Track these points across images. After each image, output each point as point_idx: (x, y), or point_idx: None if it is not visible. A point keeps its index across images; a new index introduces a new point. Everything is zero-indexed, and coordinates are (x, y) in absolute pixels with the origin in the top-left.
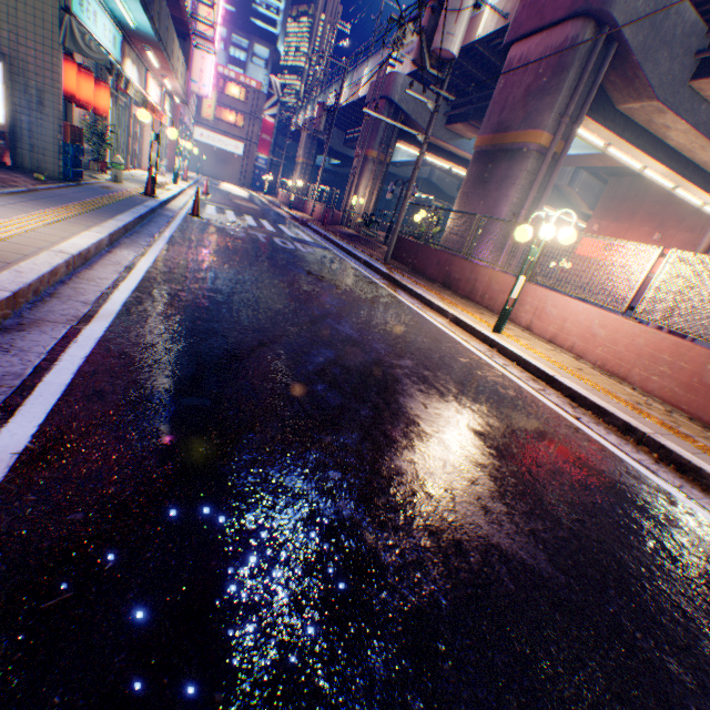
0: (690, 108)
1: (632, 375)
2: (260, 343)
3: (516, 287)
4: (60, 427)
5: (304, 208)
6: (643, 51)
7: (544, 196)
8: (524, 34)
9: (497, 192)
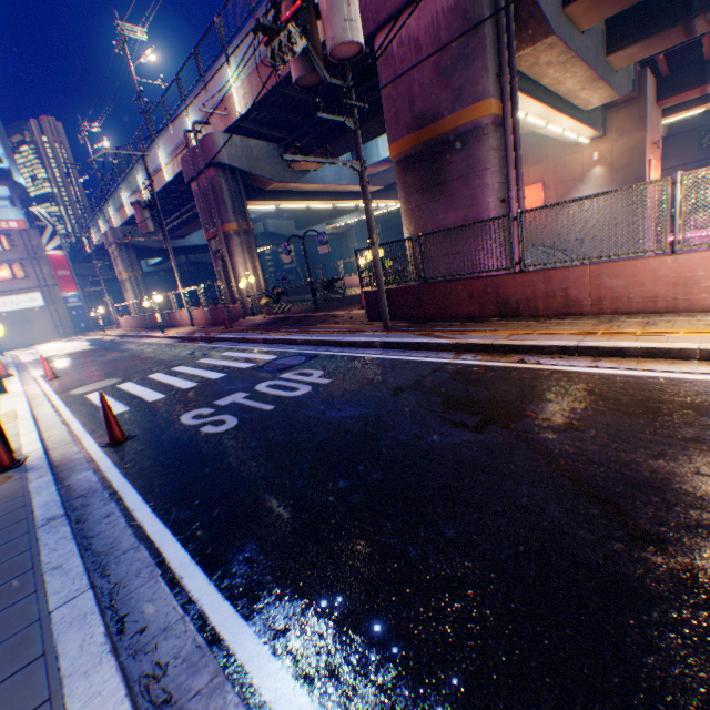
0: (569, 35)
1: None
2: None
3: None
4: None
5: (173, 321)
6: None
7: (519, 168)
8: (390, 16)
9: (467, 187)
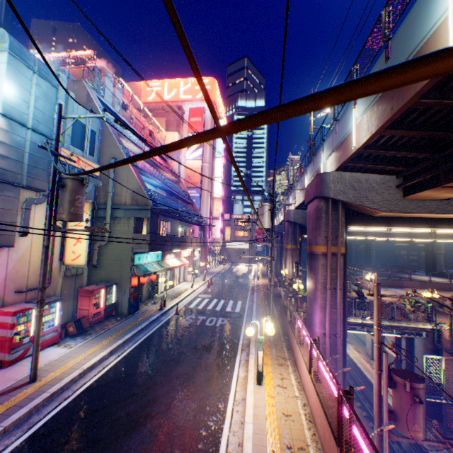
0: (417, 206)
1: (315, 422)
2: (110, 403)
3: (259, 357)
4: (28, 439)
5: None
6: (356, 199)
7: (337, 275)
8: (307, 202)
9: (314, 275)
